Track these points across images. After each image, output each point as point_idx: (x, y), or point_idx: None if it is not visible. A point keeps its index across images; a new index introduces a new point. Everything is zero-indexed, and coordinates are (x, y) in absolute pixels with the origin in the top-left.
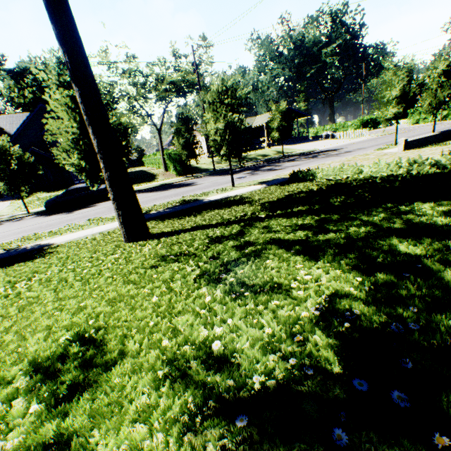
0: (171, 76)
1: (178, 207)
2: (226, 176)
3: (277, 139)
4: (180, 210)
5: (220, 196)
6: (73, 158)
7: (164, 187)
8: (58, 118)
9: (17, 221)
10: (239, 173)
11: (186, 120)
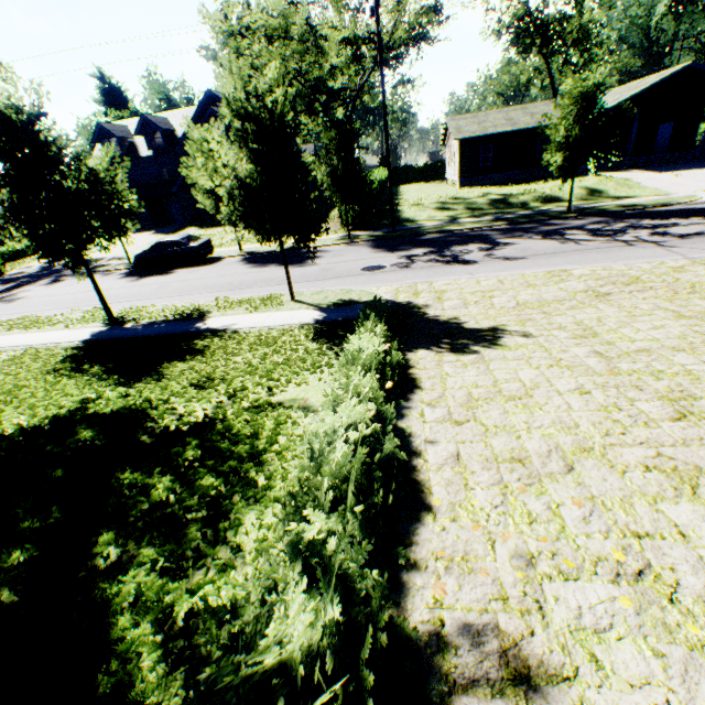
0: (347, 28)
1: (156, 327)
2: (375, 254)
3: (562, 170)
4: (138, 337)
5: (225, 323)
6: (13, 230)
7: (279, 256)
8: (211, 118)
9: (103, 277)
10: (402, 251)
11: (345, 126)
